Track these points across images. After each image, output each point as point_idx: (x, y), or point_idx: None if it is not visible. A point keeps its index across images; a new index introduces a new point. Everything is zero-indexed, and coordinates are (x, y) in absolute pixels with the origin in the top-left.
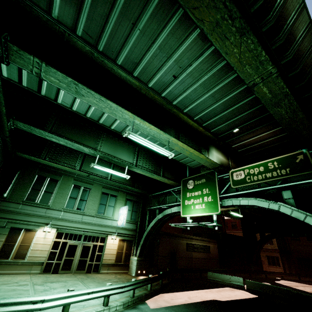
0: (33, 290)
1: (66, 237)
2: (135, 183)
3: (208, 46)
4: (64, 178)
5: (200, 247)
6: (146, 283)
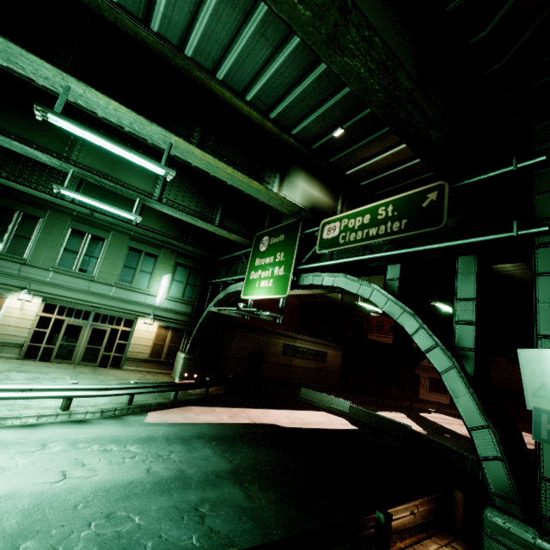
0: None
1: (61, 312)
2: (188, 235)
3: None
4: (53, 215)
5: (309, 353)
6: (161, 389)
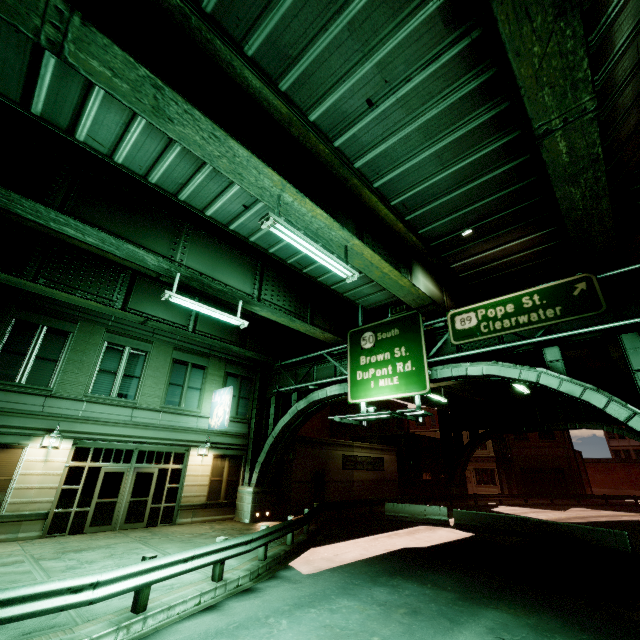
0: (41, 571)
1: (96, 457)
2: (246, 339)
3: (454, 39)
4: (84, 327)
5: (367, 462)
6: (285, 532)
